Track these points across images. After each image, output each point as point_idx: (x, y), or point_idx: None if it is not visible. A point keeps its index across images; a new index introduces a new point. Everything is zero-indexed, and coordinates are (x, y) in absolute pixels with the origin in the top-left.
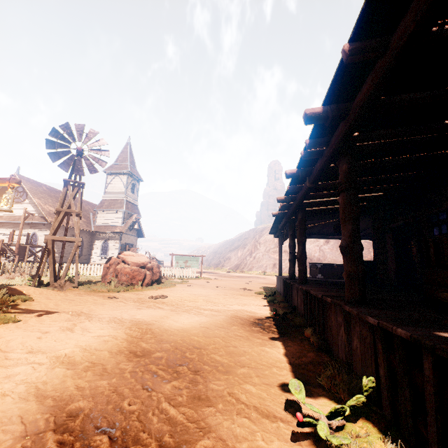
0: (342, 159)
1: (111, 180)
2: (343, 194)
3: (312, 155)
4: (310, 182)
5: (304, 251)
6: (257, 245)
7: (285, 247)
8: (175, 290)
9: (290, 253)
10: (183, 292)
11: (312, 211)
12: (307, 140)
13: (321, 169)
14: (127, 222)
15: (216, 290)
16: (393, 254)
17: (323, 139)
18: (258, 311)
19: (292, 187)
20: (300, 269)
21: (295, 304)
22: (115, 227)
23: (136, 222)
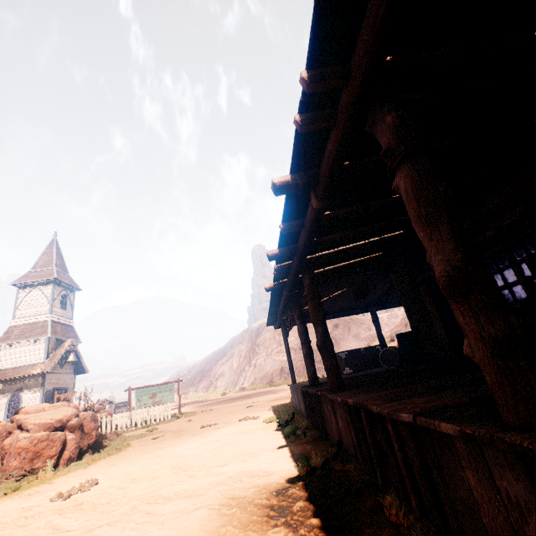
0: (379, 111)
1: (26, 295)
2: (404, 167)
3: (317, 119)
4: (319, 196)
5: (327, 334)
6: (256, 348)
7: (290, 343)
8: (124, 458)
9: (304, 345)
10: (137, 457)
11: (321, 273)
12: (304, 71)
13: (338, 153)
14: (55, 354)
15: (201, 433)
16: (437, 315)
17: (336, 68)
18: (274, 467)
19: (289, 225)
20: (328, 365)
21: (333, 432)
22: (32, 367)
23: (70, 351)
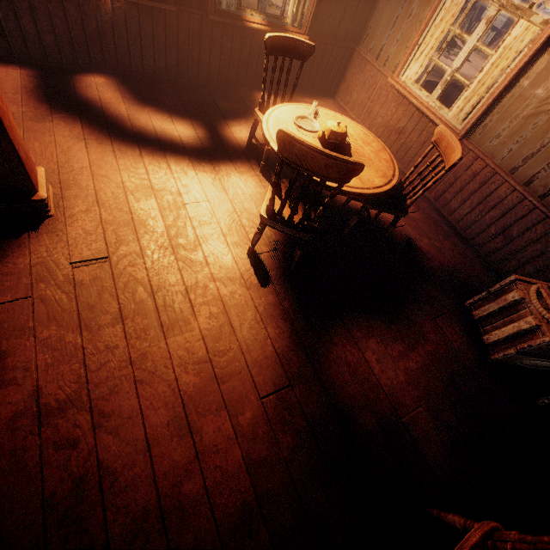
0: None
1: None
2: None
3: None
4: None
5: None
6: None
7: None
8: None
9: None
10: None
11: None
12: None
13: None
14: None
15: None
16: None
17: None
18: None
19: None
20: None
21: None
22: None
23: None
